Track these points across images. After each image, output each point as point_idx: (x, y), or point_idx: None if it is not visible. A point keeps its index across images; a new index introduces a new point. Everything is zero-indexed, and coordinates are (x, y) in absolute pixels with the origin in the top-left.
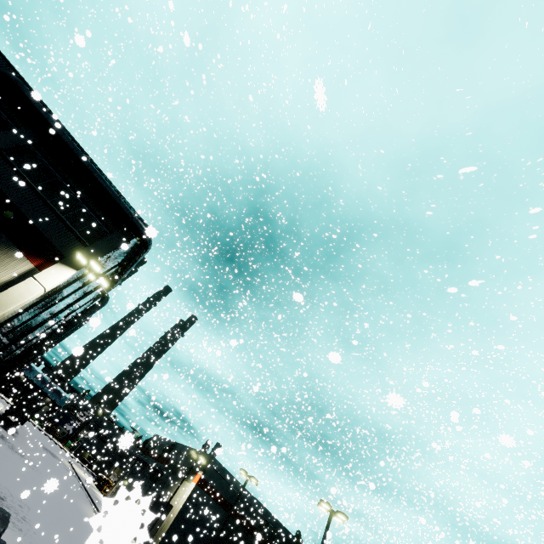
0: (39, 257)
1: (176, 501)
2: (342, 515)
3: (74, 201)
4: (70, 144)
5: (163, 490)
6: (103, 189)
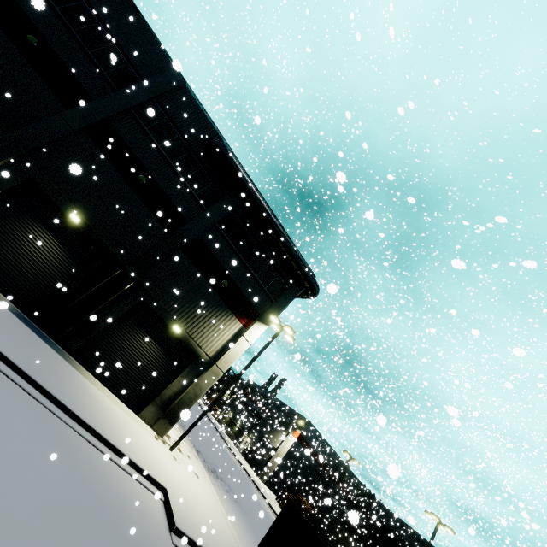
0: (244, 317)
1: (279, 446)
2: (451, 531)
3: (262, 259)
4: (265, 211)
5: (266, 432)
6: (288, 251)
